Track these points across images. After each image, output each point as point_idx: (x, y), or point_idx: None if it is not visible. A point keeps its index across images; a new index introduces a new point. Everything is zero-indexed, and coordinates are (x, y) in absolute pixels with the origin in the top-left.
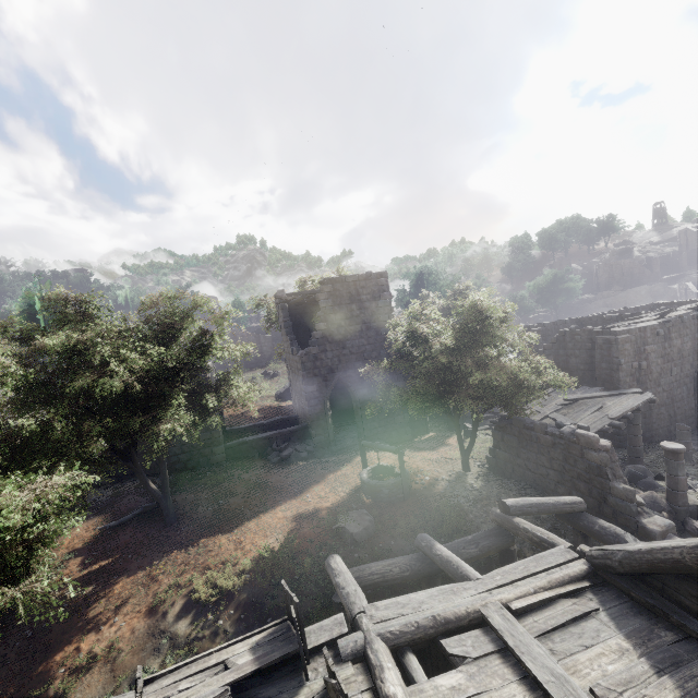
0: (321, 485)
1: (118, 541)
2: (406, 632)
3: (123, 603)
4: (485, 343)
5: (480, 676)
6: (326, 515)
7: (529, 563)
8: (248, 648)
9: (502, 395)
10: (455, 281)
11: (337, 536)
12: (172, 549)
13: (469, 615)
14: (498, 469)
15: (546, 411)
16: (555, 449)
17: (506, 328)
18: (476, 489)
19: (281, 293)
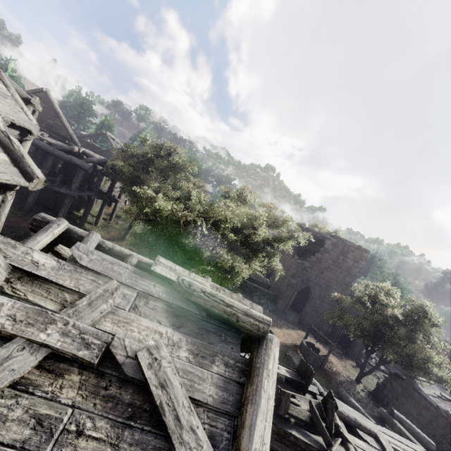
0: (279, 330)
1: None
2: (343, 413)
3: None
4: (417, 329)
5: (372, 450)
6: (281, 345)
7: (402, 439)
8: (284, 369)
9: (414, 361)
10: (395, 275)
11: (285, 358)
12: None
13: (370, 431)
14: (377, 396)
15: (425, 391)
16: (427, 412)
17: (436, 331)
18: (360, 395)
19: (303, 225)
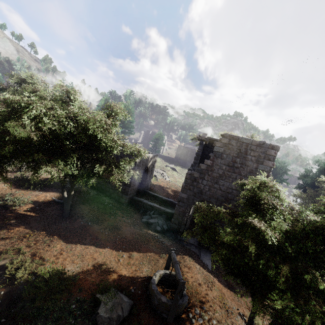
0: (138, 255)
1: (47, 209)
2: None
3: (5, 238)
4: None
5: None
6: (112, 279)
7: None
8: None
9: None
10: None
11: (97, 302)
12: (46, 229)
13: None
14: None
15: None
16: None
17: None
18: None
19: (204, 135)
